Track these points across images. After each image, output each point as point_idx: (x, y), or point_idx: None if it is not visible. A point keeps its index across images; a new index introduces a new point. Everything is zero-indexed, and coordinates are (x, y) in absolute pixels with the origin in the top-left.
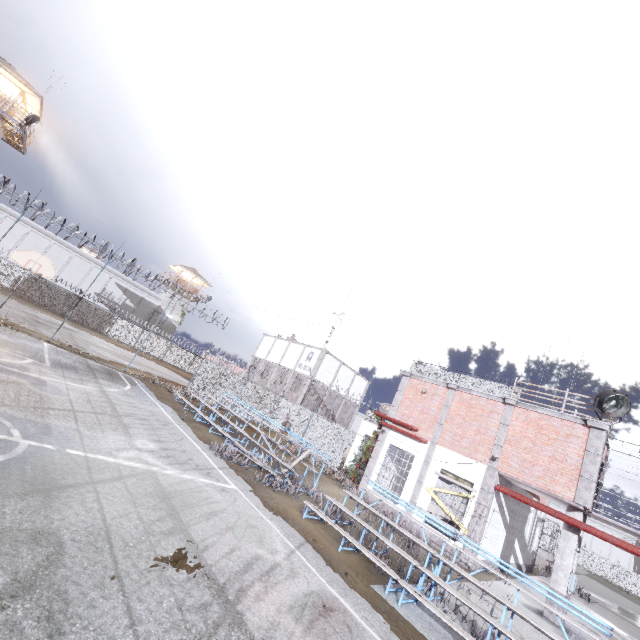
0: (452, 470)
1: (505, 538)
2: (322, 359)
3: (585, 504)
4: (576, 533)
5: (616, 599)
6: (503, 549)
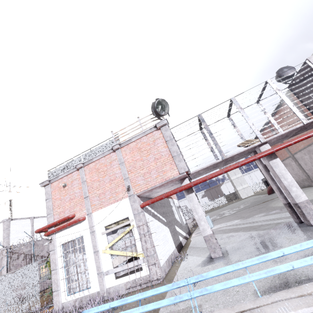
0: (111, 221)
1: (170, 231)
2: (8, 227)
3: (185, 170)
4: (192, 192)
5: (214, 213)
6: (173, 238)
